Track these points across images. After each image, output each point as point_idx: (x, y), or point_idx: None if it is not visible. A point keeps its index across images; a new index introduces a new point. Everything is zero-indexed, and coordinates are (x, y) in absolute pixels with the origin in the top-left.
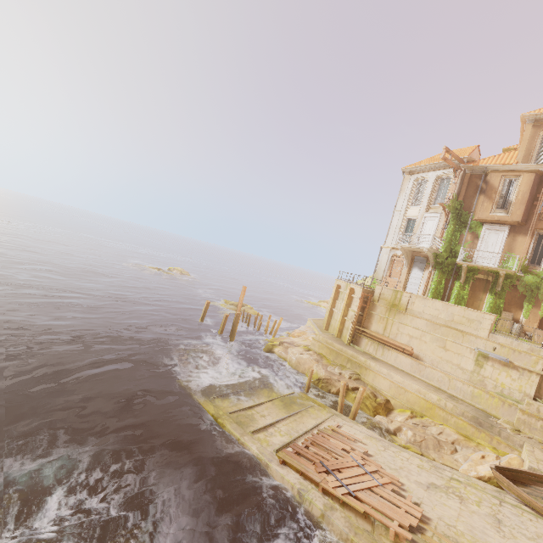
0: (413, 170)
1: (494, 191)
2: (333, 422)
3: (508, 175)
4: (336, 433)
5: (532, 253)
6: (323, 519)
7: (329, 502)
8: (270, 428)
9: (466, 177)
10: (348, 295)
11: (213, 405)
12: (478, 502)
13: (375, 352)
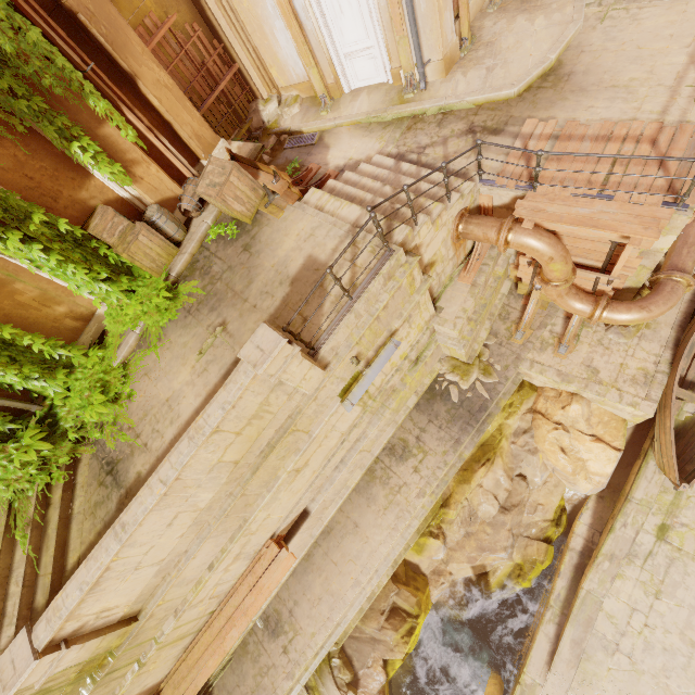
0: None
1: None
2: None
3: None
4: None
5: None
6: None
7: None
8: None
9: None
10: None
11: None
12: None
13: None
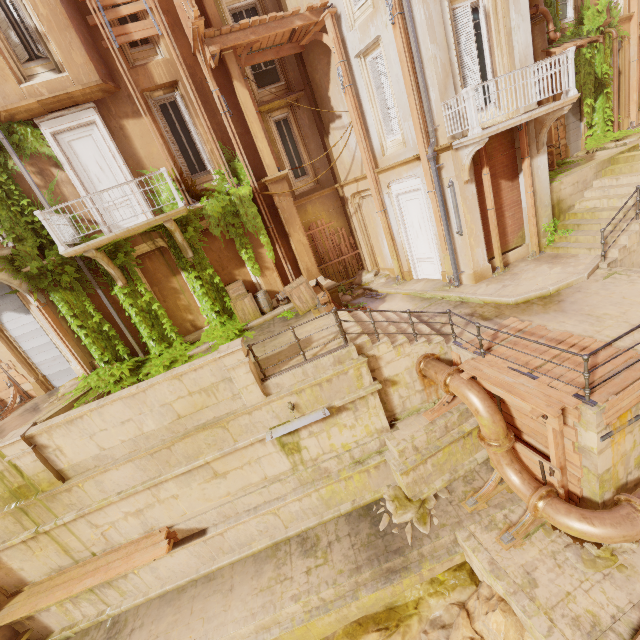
0: None
1: None
2: None
3: None
4: None
5: (179, 151)
6: None
7: None
8: None
9: None
10: None
11: None
12: None
13: (103, 605)
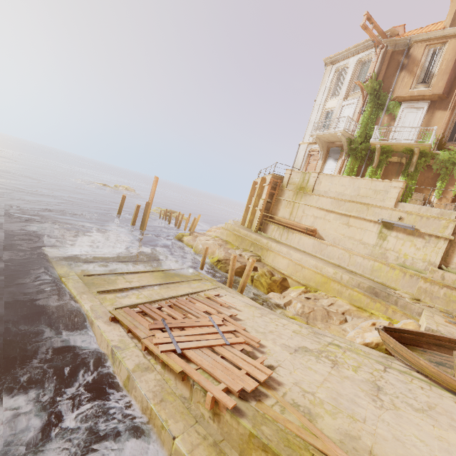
0: (335, 60)
1: (416, 64)
2: (213, 293)
3: (433, 43)
4: (211, 300)
5: (451, 129)
6: (128, 383)
7: (148, 362)
8: (129, 291)
9: (387, 54)
10: (259, 185)
11: (69, 267)
12: (357, 367)
13: (280, 237)
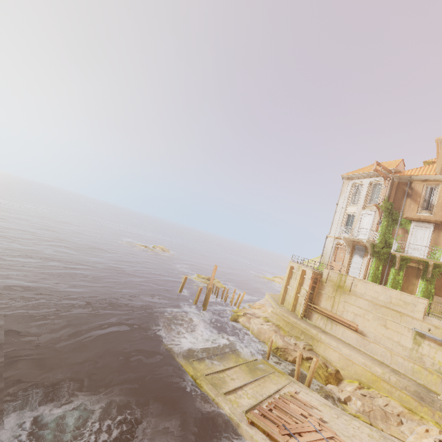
0: (351, 177)
1: (418, 195)
2: (291, 389)
3: (429, 183)
4: (294, 398)
5: None
6: None
7: None
8: (239, 390)
9: (394, 184)
10: (300, 276)
11: (192, 367)
12: None
13: (325, 326)
